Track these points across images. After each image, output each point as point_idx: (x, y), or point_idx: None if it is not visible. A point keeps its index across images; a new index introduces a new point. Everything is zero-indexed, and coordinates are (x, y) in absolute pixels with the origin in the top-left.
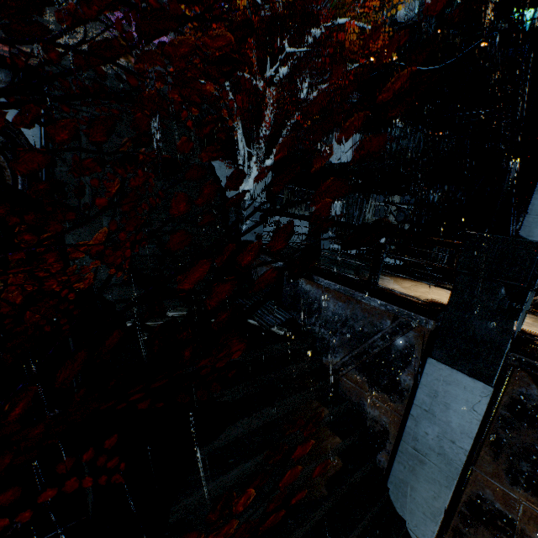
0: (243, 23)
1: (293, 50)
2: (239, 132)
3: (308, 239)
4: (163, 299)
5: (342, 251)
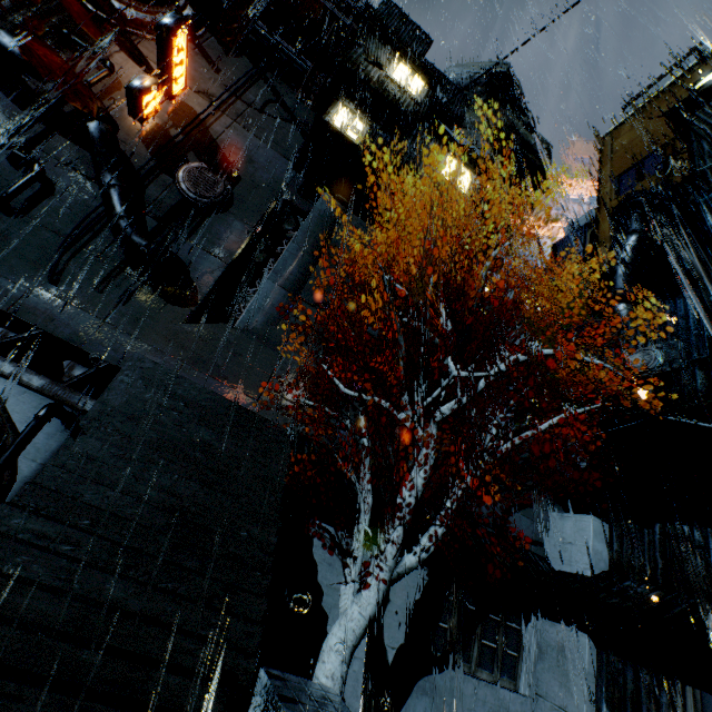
0: (408, 358)
1: (465, 374)
2: (364, 486)
3: None
4: None
5: None
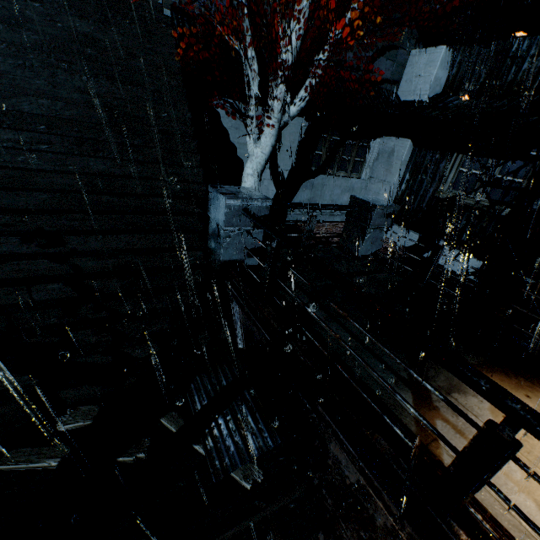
0: None
1: None
2: (249, 55)
3: (343, 236)
4: (58, 391)
5: (393, 262)
